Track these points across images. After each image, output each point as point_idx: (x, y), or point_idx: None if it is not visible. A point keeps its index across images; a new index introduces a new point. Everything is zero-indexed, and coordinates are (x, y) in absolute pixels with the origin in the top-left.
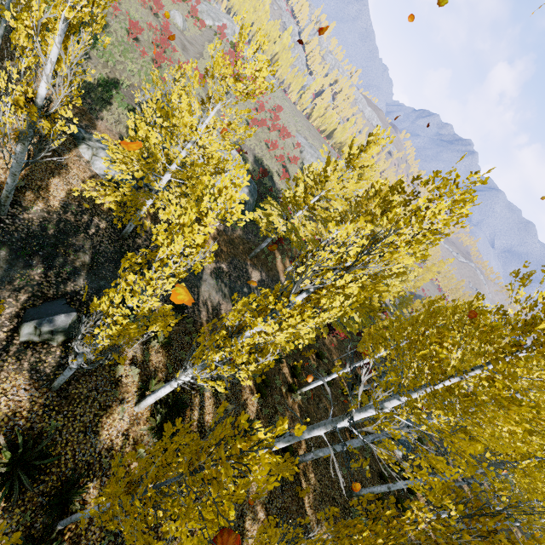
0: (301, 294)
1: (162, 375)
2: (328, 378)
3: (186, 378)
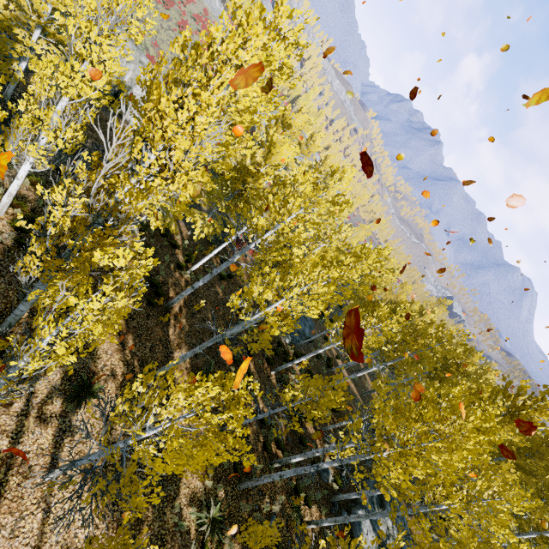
0: (84, 63)
1: (30, 204)
2: (210, 255)
3: (25, 166)
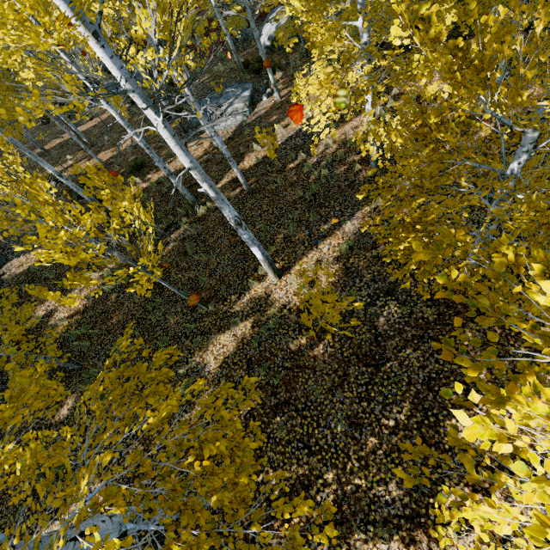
0: None
1: None
2: None
3: None
